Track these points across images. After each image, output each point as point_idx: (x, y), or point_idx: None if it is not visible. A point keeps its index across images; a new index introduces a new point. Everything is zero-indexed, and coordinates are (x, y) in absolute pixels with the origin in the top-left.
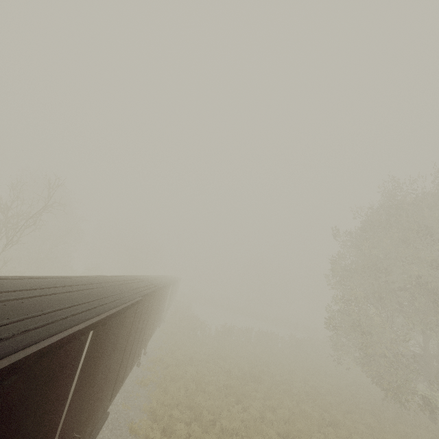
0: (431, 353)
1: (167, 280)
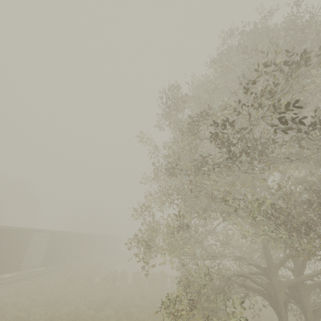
0: (273, 264)
1: (28, 229)
